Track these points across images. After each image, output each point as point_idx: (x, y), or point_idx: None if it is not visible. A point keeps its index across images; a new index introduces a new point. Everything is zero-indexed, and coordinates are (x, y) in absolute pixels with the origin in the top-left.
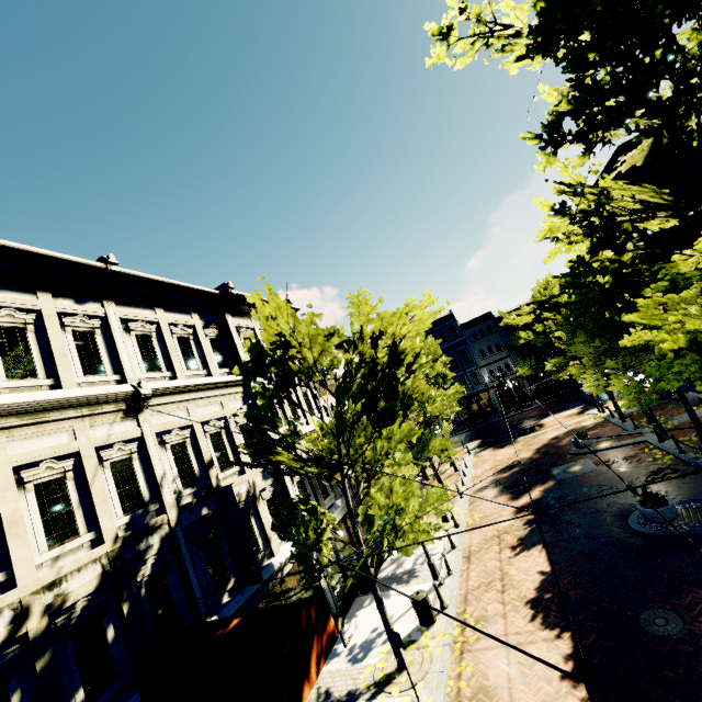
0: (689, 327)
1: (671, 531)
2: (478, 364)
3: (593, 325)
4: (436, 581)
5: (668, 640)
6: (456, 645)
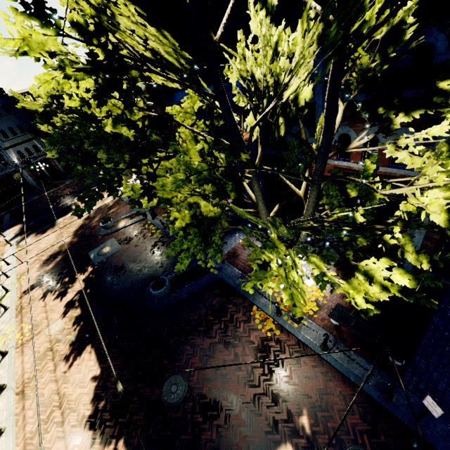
0: (190, 200)
1: (169, 301)
2: (2, 145)
3: None
4: None
5: (180, 403)
6: None
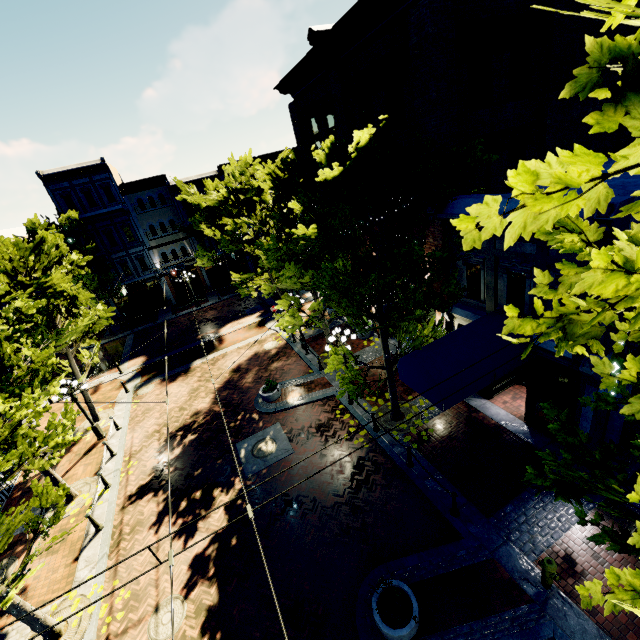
0: None
1: None
2: (147, 244)
3: (329, 283)
4: None
5: None
6: None
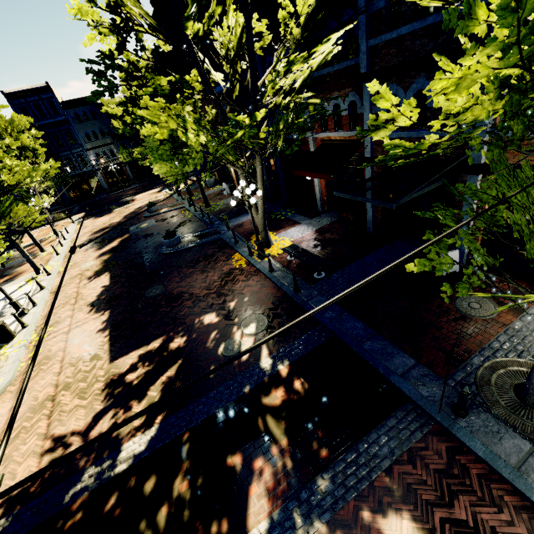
0: (172, 127)
1: (175, 250)
2: (85, 147)
3: None
4: (14, 312)
5: (155, 297)
6: (32, 344)
